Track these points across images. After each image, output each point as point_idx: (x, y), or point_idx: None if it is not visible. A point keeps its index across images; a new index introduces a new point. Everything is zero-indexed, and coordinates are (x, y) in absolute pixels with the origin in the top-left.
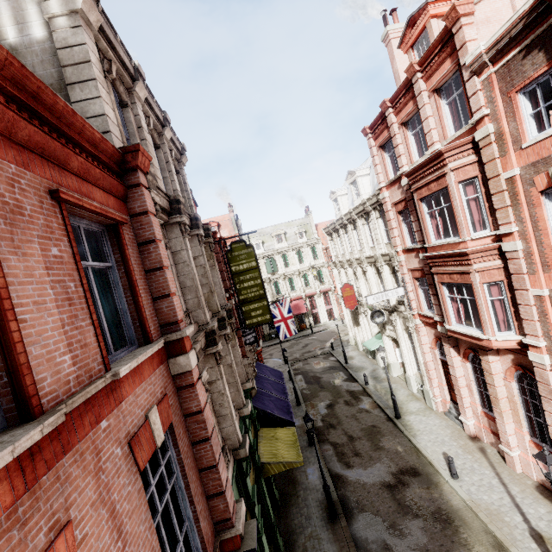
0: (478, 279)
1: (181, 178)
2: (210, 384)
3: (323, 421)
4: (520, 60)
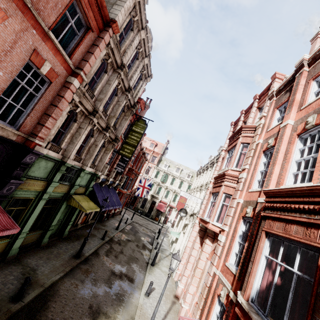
0: (223, 189)
1: (141, 82)
2: (80, 128)
3: (118, 240)
4: (283, 96)
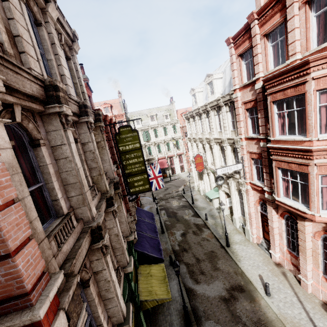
0: (315, 171)
1: (72, 64)
2: (96, 274)
3: (179, 246)
4: None
